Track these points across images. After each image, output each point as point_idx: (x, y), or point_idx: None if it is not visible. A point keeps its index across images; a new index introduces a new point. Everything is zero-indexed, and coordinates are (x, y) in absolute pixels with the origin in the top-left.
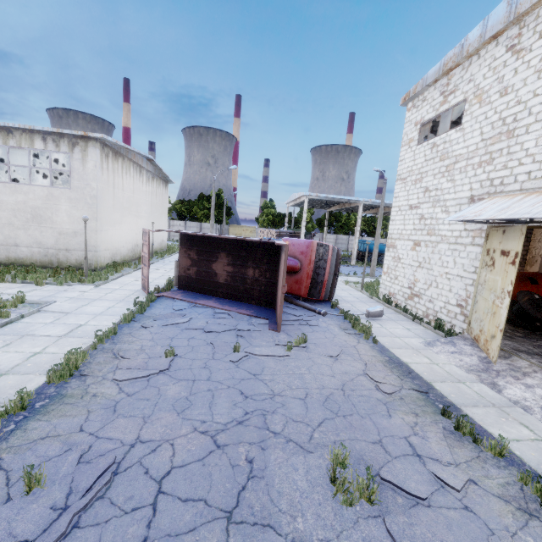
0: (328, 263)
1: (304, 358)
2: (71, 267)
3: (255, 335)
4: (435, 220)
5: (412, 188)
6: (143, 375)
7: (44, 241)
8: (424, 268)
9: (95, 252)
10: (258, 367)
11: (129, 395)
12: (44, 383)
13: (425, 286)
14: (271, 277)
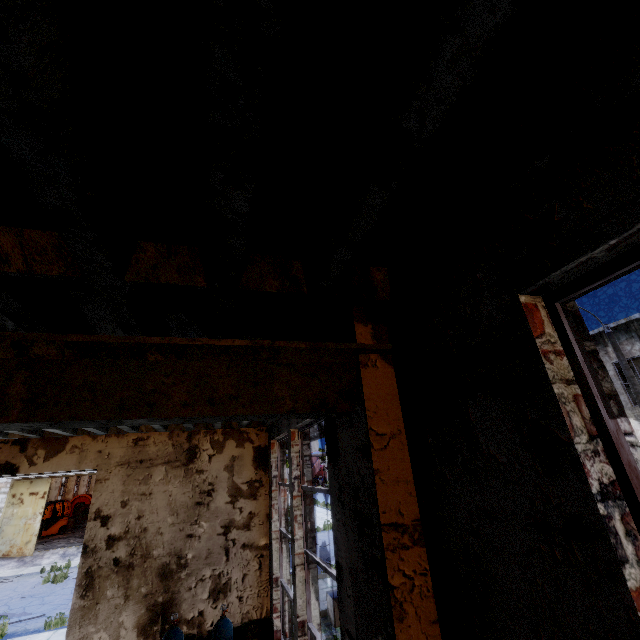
0: None
1: None
2: None
3: None
4: None
5: None
6: None
7: None
8: None
9: None
10: None
11: None
12: None
13: None
14: None
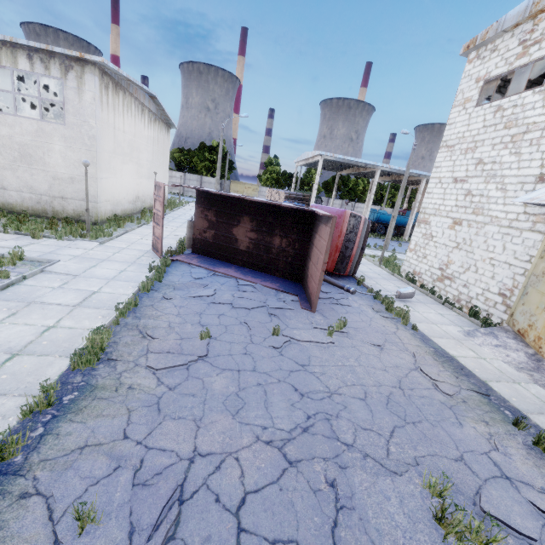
0: (358, 236)
1: (348, 346)
2: (69, 218)
3: (289, 315)
4: (486, 198)
5: (461, 158)
6: (181, 363)
7: (36, 186)
8: (463, 250)
9: (95, 203)
10: (304, 356)
11: (170, 389)
12: (67, 368)
13: (461, 269)
14: (300, 248)
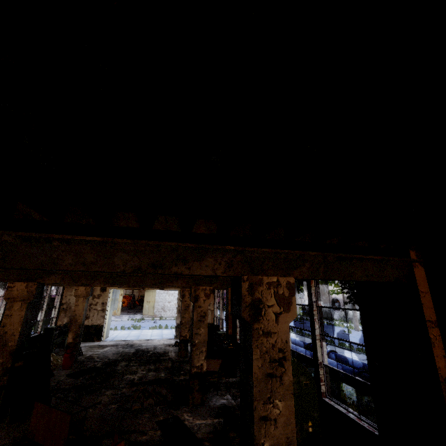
0: None
1: None
2: None
3: None
4: None
5: None
6: None
7: None
8: None
9: None
10: None
11: (113, 327)
12: None
13: None
14: None
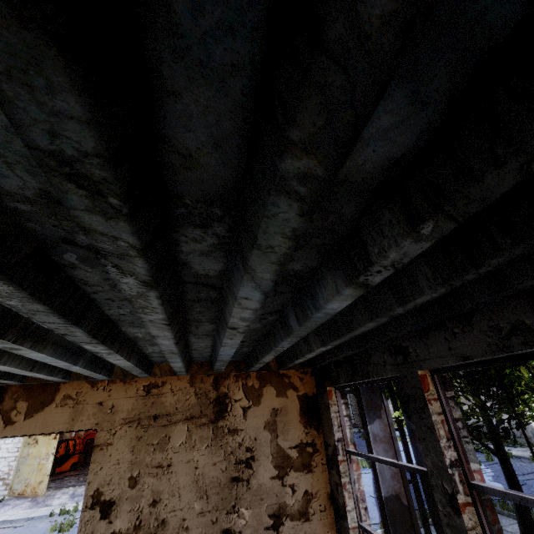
0: None
1: None
2: None
3: None
4: None
5: None
6: None
7: None
8: None
9: None
10: None
11: None
12: None
13: None
14: None
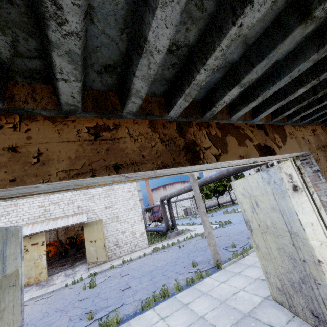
0: None
1: None
2: None
3: None
4: None
5: None
6: None
7: None
8: None
9: None
10: None
11: None
12: None
13: None
14: None
